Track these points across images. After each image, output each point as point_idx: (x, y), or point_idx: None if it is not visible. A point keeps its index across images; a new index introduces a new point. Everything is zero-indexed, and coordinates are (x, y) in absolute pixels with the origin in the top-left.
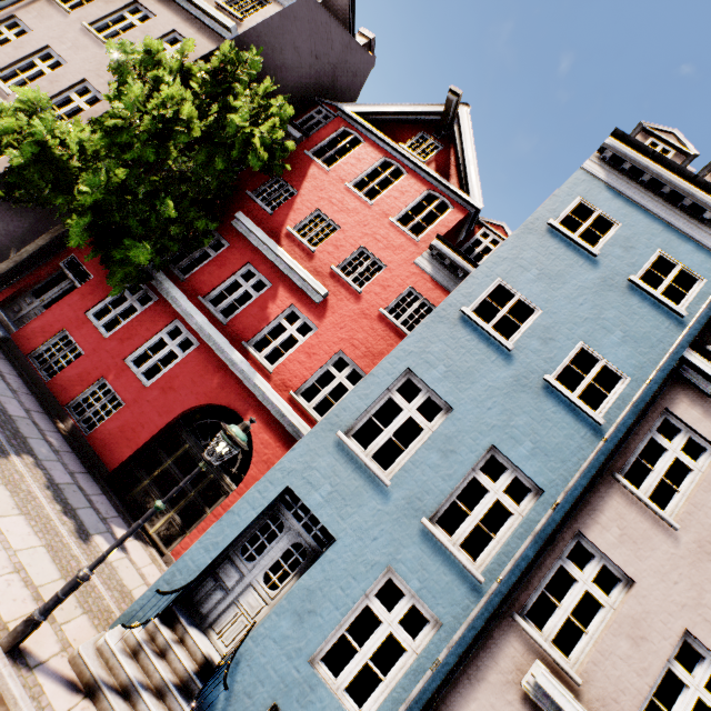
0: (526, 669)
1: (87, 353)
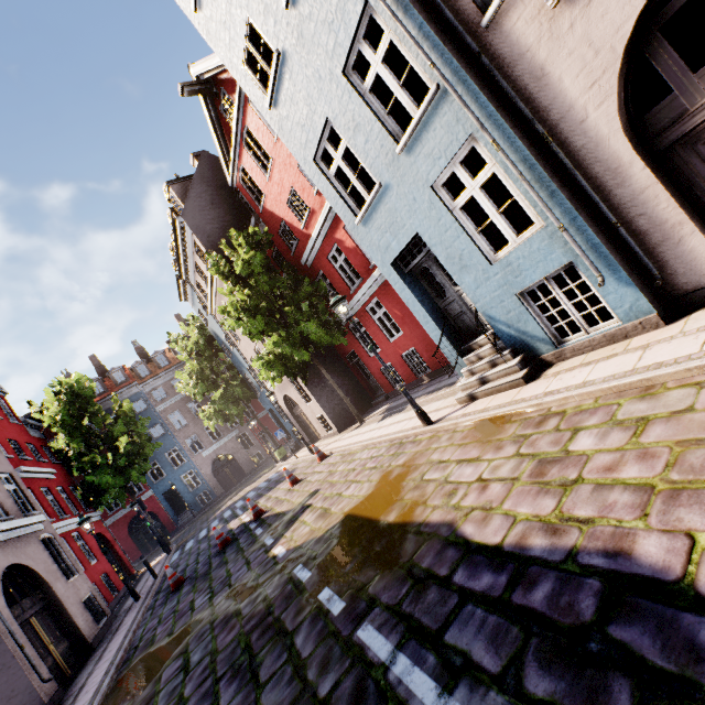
0: (540, 0)
1: (390, 361)
